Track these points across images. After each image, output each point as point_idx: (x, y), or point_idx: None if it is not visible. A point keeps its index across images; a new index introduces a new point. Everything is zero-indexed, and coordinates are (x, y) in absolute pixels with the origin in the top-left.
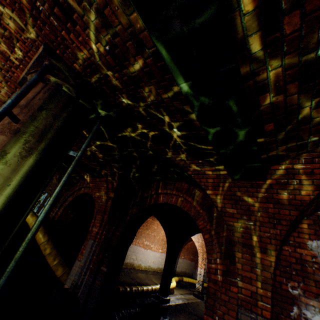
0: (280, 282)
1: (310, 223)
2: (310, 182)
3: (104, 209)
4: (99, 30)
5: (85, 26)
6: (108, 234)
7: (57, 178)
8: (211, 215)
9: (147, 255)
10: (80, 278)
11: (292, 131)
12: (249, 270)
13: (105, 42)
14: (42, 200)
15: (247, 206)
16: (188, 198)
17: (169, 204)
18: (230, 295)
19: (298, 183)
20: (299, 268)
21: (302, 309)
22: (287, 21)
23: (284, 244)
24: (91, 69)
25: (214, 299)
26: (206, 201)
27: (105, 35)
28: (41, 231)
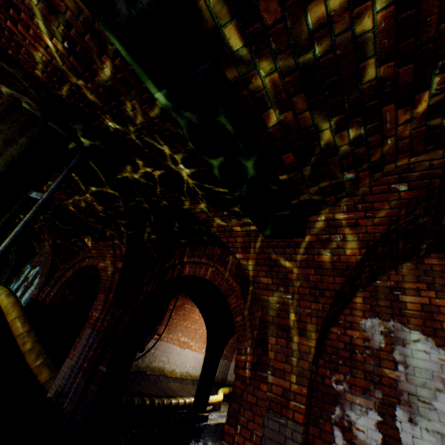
0: (323, 375)
1: (366, 296)
2: (355, 237)
3: (110, 286)
4: (49, 18)
5: (31, 13)
6: (112, 320)
7: (51, 244)
8: (246, 290)
9: (185, 356)
10: (68, 383)
11: (320, 165)
12: (284, 360)
13: (61, 36)
14: (32, 276)
15: (285, 273)
16: (220, 267)
17: (197, 277)
18: (258, 395)
19: (342, 239)
20: (347, 356)
21: (346, 410)
22: (264, 7)
23: (333, 324)
24: (58, 78)
25: (240, 403)
26: (241, 271)
27: (57, 25)
28: (20, 317)
